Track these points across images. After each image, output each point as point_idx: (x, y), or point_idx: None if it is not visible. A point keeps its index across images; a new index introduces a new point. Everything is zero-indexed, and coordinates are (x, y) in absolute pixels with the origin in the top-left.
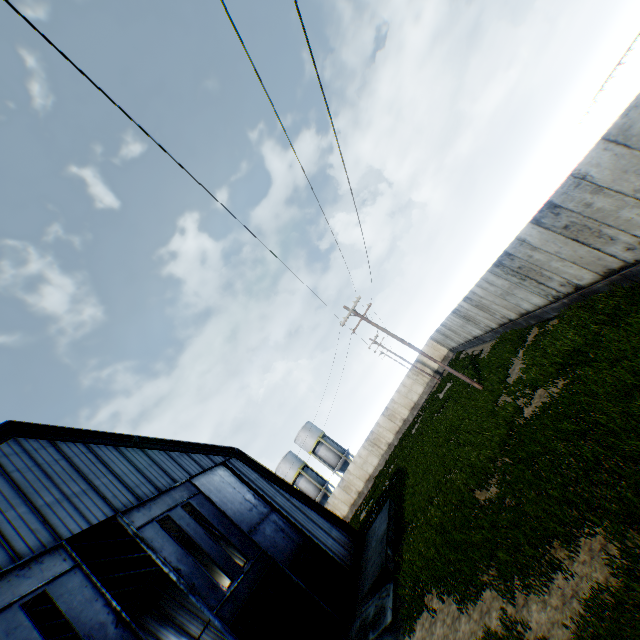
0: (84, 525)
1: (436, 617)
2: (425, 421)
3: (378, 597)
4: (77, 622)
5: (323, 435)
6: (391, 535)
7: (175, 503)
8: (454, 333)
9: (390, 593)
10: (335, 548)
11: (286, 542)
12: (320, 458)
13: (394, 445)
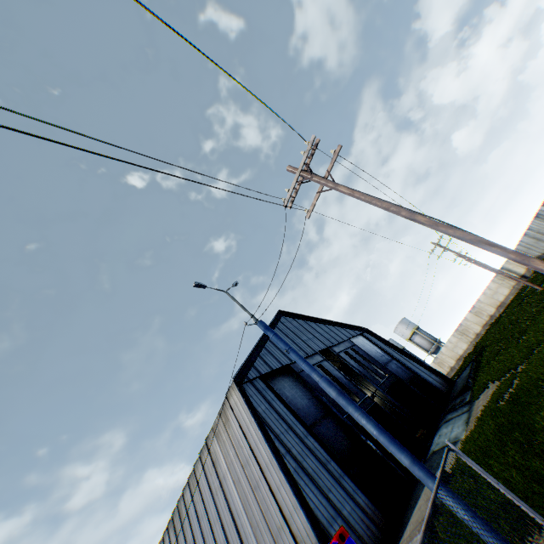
0: (319, 349)
1: (488, 389)
2: (505, 315)
3: (461, 397)
4: (333, 374)
5: (417, 327)
6: (471, 375)
7: (347, 347)
8: (532, 246)
9: (468, 394)
10: (434, 383)
11: (404, 373)
12: (415, 344)
13: (481, 335)
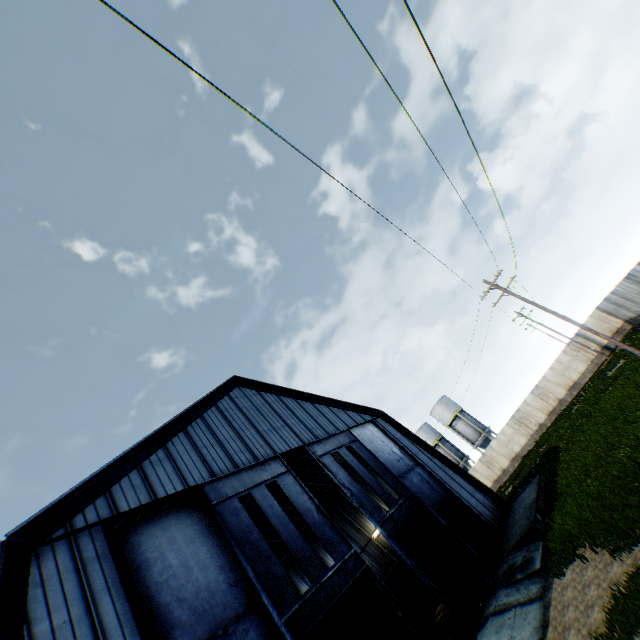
0: (287, 448)
1: (586, 564)
2: (586, 401)
3: (525, 550)
4: (295, 503)
5: (460, 410)
6: (540, 504)
7: (340, 444)
8: (628, 301)
9: (538, 548)
10: (479, 508)
11: (431, 492)
12: (458, 432)
13: (545, 426)
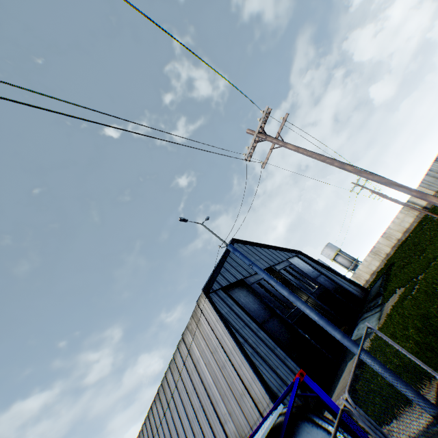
0: (265, 267)
1: (395, 294)
2: (410, 238)
3: (375, 301)
4: None
5: (339, 250)
6: (382, 285)
7: (286, 266)
8: (432, 184)
9: (380, 298)
10: (353, 291)
11: (330, 285)
12: (338, 263)
13: (390, 254)
